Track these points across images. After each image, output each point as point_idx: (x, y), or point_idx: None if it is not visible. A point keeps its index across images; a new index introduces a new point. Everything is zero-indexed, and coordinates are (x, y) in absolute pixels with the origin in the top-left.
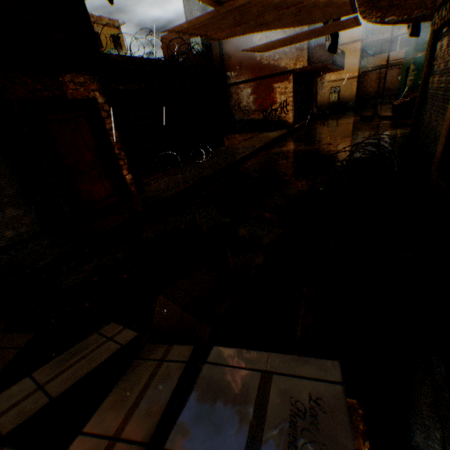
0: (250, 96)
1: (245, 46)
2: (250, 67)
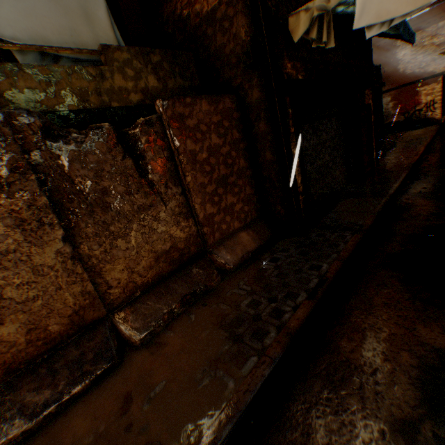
0: (389, 103)
1: (385, 63)
2: (390, 78)
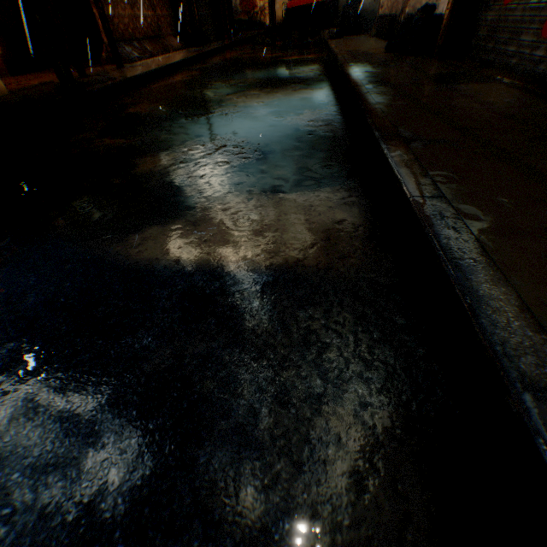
0: (237, 1)
1: None
2: None
